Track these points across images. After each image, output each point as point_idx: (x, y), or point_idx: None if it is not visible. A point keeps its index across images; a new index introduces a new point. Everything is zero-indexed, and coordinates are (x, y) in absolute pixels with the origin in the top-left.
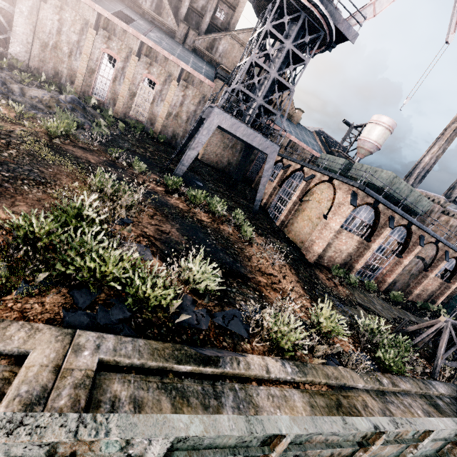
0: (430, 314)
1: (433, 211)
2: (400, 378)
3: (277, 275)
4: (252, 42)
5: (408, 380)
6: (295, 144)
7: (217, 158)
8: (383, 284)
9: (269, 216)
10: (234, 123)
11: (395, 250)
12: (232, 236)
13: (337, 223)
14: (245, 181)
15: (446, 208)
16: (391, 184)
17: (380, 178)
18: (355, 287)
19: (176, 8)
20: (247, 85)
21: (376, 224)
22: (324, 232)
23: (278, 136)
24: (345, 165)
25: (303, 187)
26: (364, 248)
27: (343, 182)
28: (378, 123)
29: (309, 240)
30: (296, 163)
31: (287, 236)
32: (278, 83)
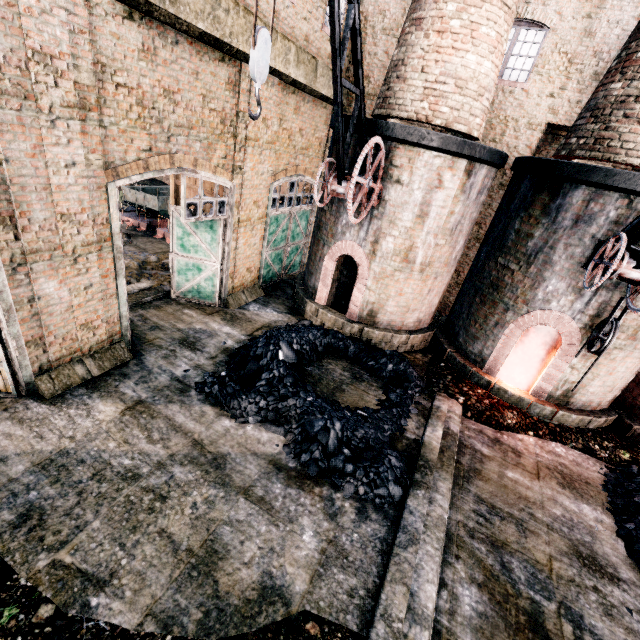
0: None
1: None
2: None
3: None
4: None
5: None
6: None
7: None
8: None
9: None
10: None
11: None
12: None
13: None
14: None
15: None
16: None
17: None
18: None
19: None
20: None
21: None
22: None
23: None
24: None
25: None
26: None
27: None
28: None
29: None
30: None
31: None
32: None
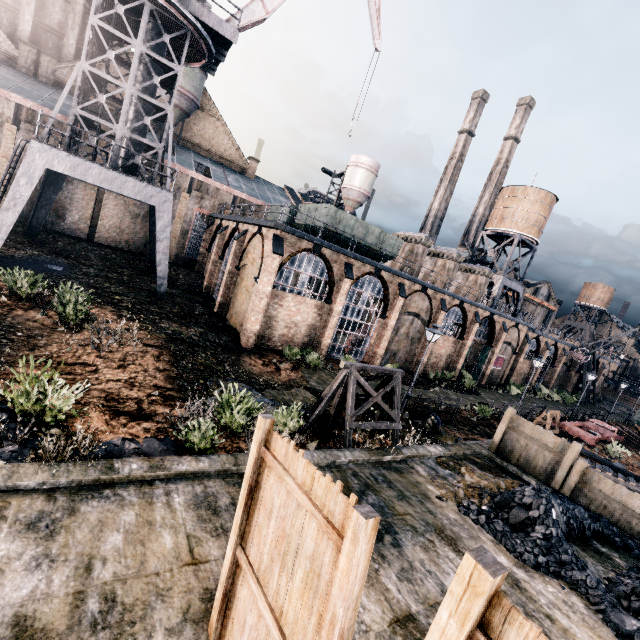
0: (448, 384)
1: (418, 253)
2: (197, 457)
3: (100, 364)
4: (90, 48)
5: (216, 457)
6: (244, 201)
7: (126, 236)
8: (374, 359)
9: (213, 302)
10: (78, 164)
11: (379, 311)
12: (32, 323)
13: (265, 283)
14: (185, 263)
15: (440, 249)
16: (336, 222)
17: (321, 216)
18: (323, 369)
19: (13, 25)
20: (101, 111)
21: (331, 277)
22: (254, 300)
23: (168, 179)
24: (294, 212)
25: (235, 249)
26: (328, 314)
27: (268, 228)
28: (357, 165)
29: (246, 319)
30: (233, 222)
31: (219, 321)
32: (151, 105)
